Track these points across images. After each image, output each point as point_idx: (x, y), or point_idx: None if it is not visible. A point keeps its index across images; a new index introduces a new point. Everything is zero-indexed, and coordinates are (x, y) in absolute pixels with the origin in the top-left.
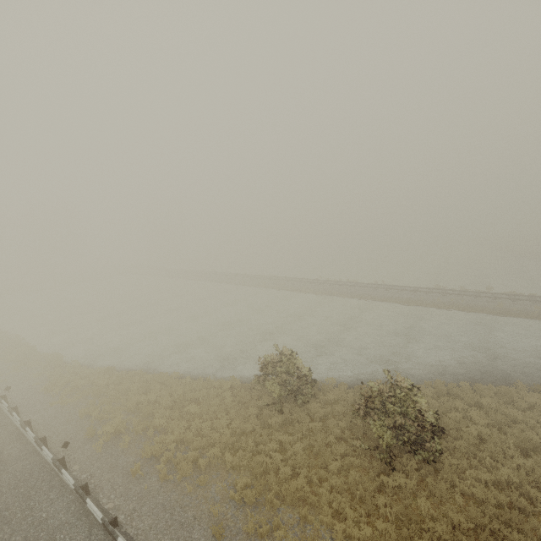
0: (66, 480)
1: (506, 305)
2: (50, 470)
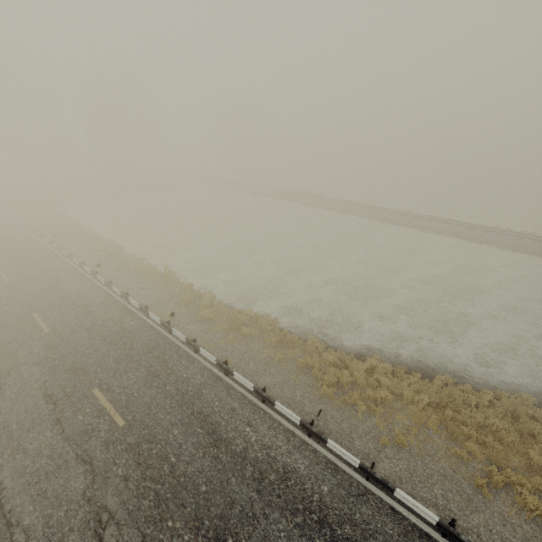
0: None
1: None
2: None
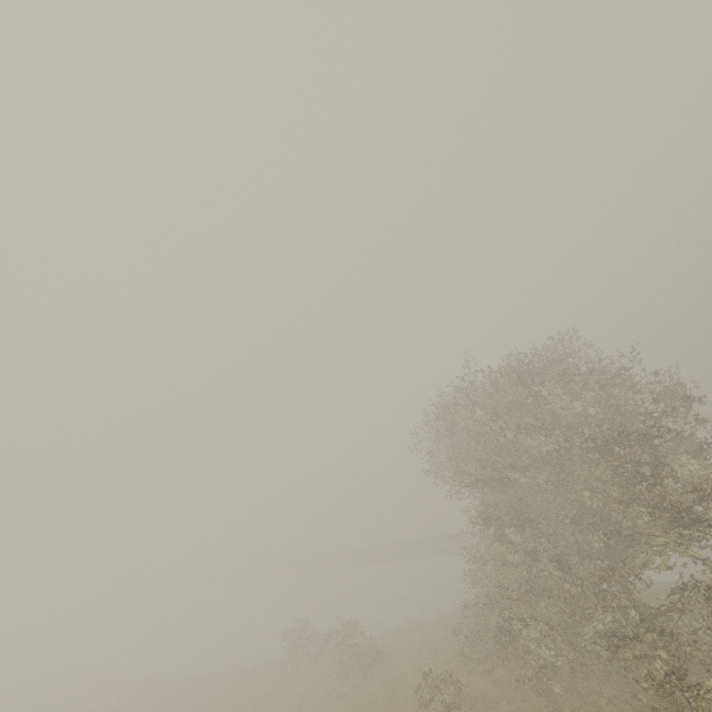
0: None
1: None
2: None
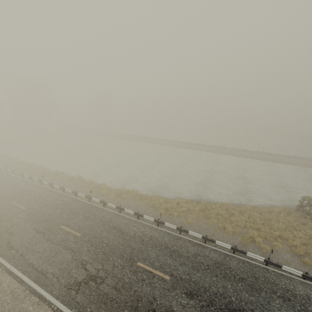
0: (289, 271)
1: None
2: (257, 265)
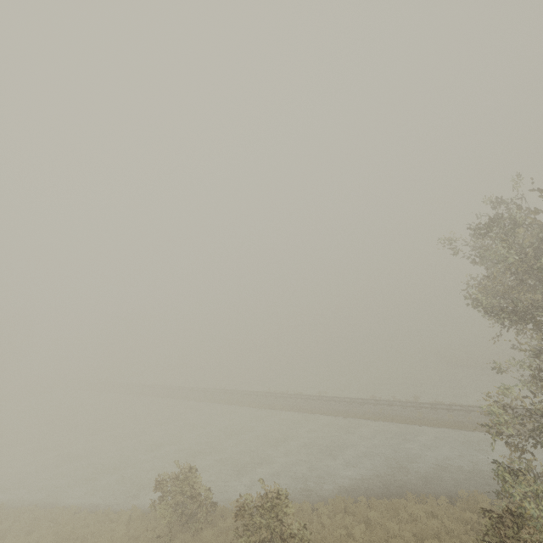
0: None
1: (426, 414)
2: None
